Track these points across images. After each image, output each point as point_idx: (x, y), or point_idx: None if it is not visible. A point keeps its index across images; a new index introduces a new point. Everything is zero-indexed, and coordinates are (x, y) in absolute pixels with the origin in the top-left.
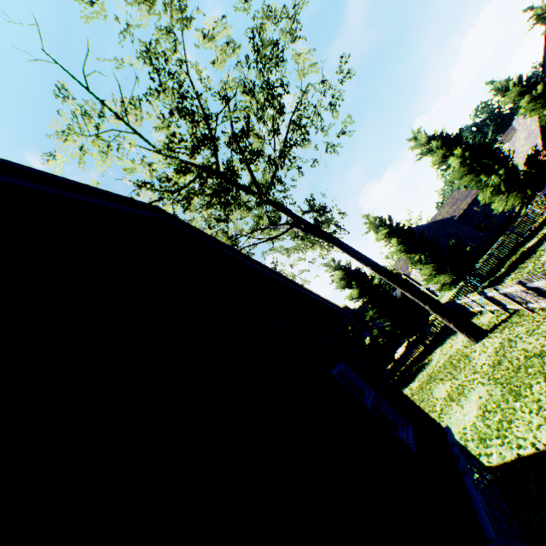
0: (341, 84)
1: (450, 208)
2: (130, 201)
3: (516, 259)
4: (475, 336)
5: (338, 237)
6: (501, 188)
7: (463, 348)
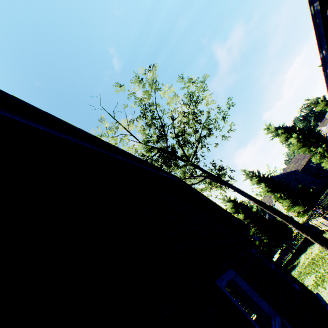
0: (228, 109)
1: (294, 164)
2: (174, 175)
3: None
4: (326, 244)
5: (231, 183)
6: (325, 154)
7: (319, 253)
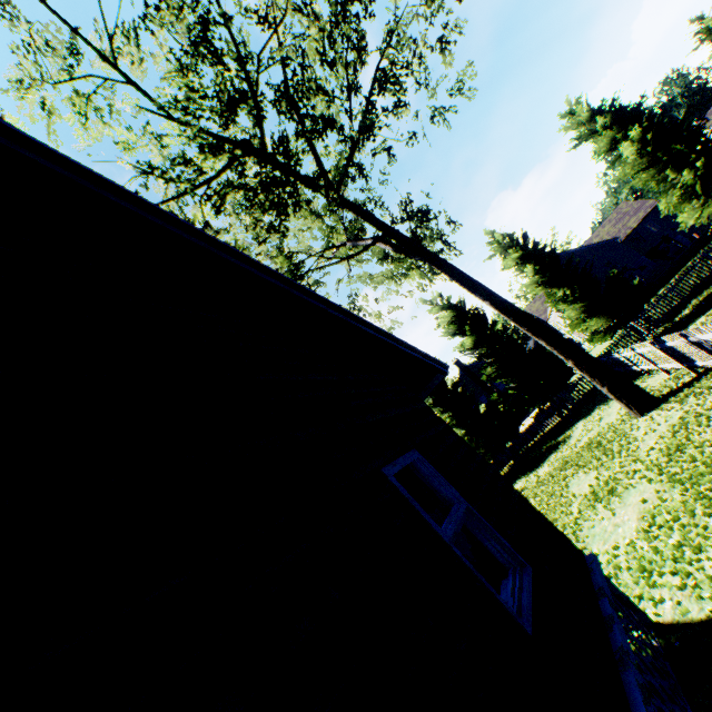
0: (459, 1)
1: (612, 227)
2: None
3: (710, 296)
4: (640, 406)
5: (445, 258)
6: (696, 189)
7: (619, 423)
